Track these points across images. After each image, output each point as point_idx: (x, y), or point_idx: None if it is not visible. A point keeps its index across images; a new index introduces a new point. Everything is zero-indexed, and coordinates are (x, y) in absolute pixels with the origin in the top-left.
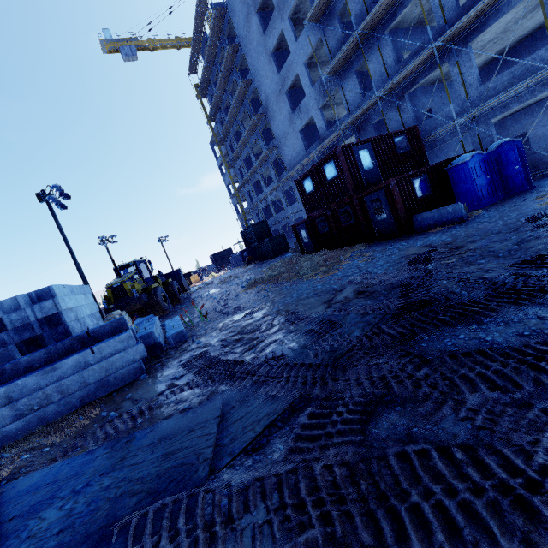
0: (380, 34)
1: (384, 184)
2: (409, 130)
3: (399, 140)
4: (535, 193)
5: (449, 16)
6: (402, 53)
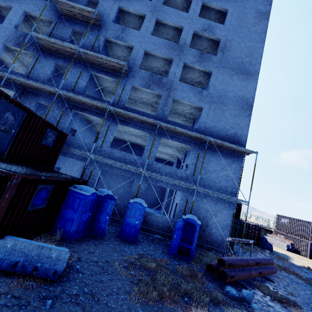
0: (87, 68)
1: (3, 173)
2: (62, 133)
3: (50, 134)
4: (109, 247)
5: (120, 104)
6: (87, 91)
